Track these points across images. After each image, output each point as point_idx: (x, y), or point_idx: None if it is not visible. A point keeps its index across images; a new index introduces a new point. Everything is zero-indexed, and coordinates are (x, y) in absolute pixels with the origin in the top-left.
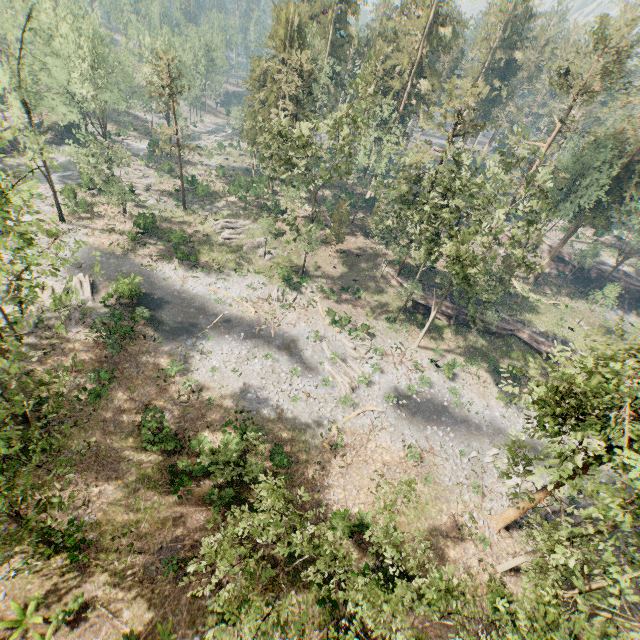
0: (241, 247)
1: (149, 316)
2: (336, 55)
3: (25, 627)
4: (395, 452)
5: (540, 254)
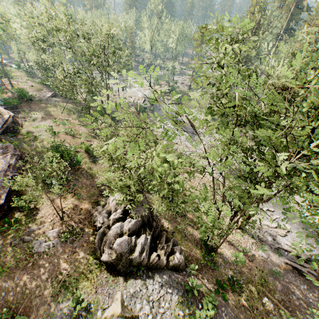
0: None
1: (152, 109)
2: (293, 20)
3: (80, 136)
4: (207, 177)
5: None
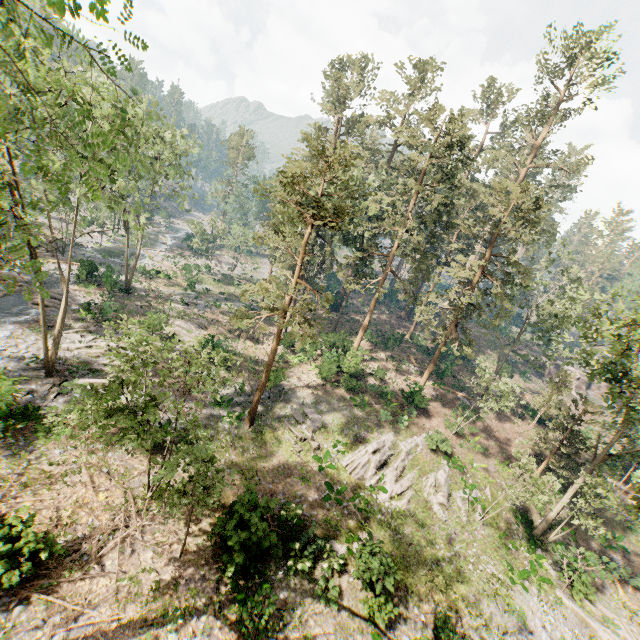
0: (427, 507)
1: None
2: None
3: None
4: None
5: (597, 390)
